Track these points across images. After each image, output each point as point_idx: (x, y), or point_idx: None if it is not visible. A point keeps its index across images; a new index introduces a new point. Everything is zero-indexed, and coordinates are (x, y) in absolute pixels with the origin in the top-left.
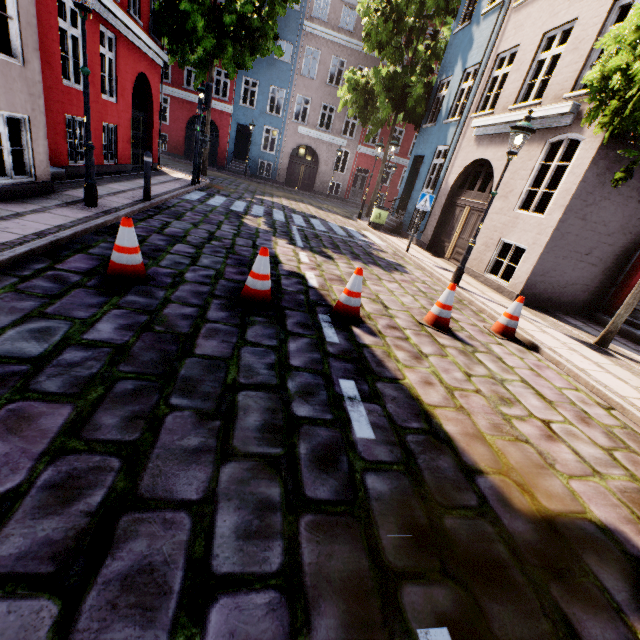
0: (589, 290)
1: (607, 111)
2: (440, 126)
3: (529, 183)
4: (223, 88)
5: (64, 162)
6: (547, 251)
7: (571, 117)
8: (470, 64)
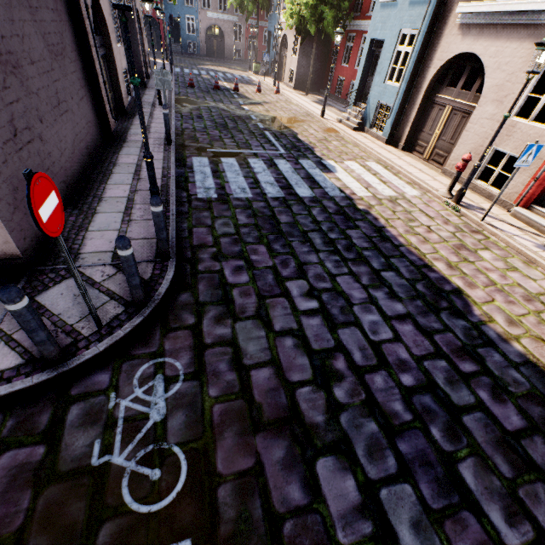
0: (317, 82)
1: (290, 25)
2: (274, 15)
3: (294, 45)
4: None
5: None
6: (298, 69)
7: None
8: None
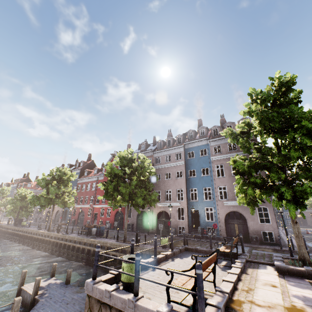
0: None
1: None
2: None
3: None
4: None
5: None
6: None
7: None
8: None
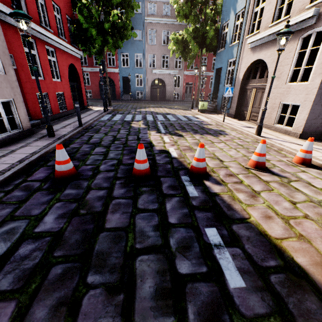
0: None
1: None
2: (227, 49)
3: (293, 65)
4: (113, 61)
5: (40, 116)
6: (315, 103)
7: (314, 18)
8: (238, 10)
